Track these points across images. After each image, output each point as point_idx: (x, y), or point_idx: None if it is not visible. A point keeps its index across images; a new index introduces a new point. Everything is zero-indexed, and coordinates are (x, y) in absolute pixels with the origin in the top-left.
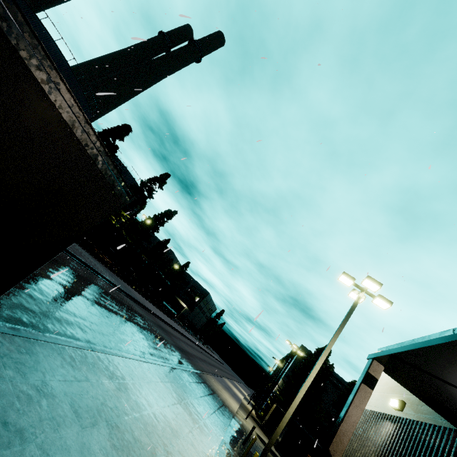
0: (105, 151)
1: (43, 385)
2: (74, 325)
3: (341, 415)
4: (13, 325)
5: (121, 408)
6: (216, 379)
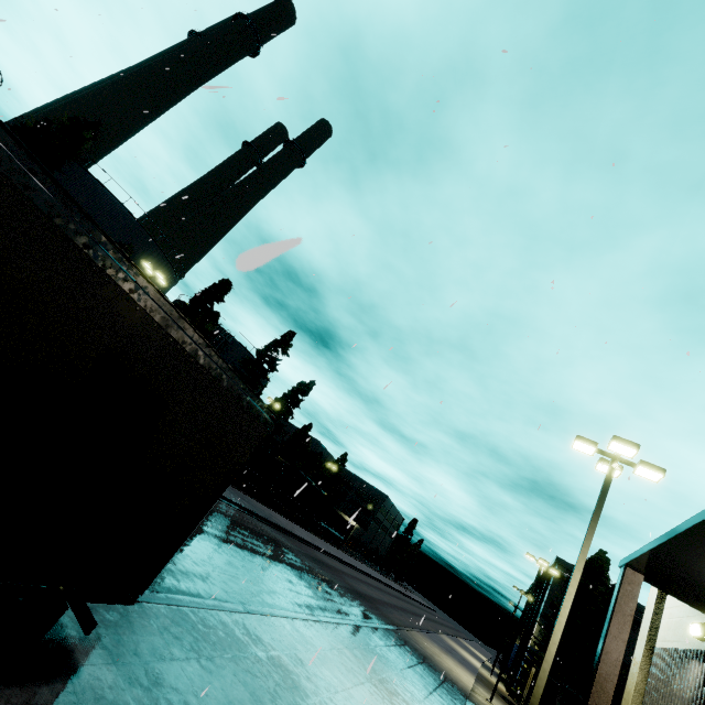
0: (247, 387)
1: (210, 663)
2: (217, 580)
3: (597, 654)
4: (158, 592)
5: (303, 689)
6: (427, 637)
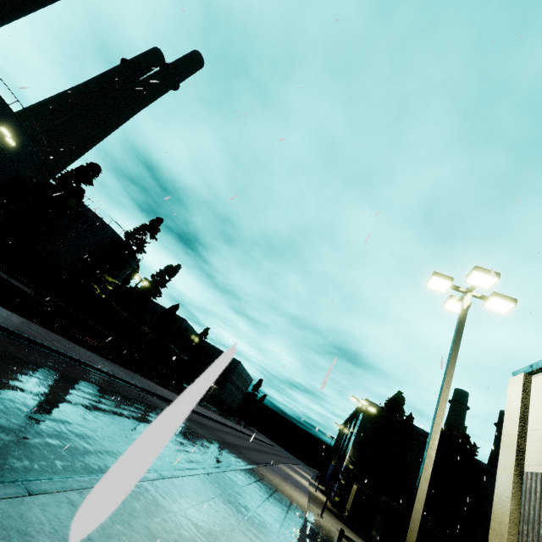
0: None
1: None
2: None
3: None
4: None
5: None
6: (270, 470)
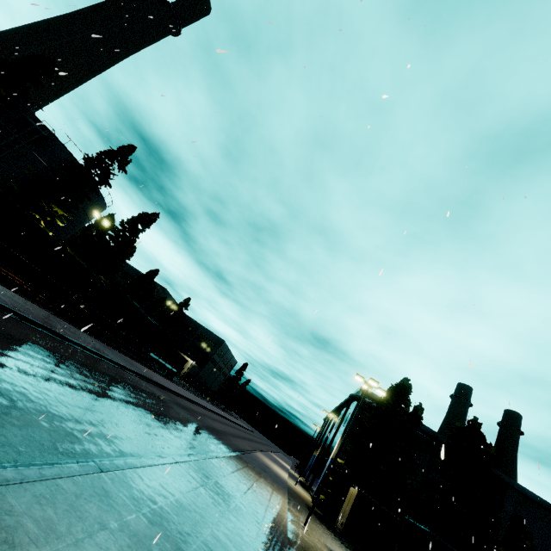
0: None
1: None
2: None
3: None
4: None
5: None
6: (243, 460)
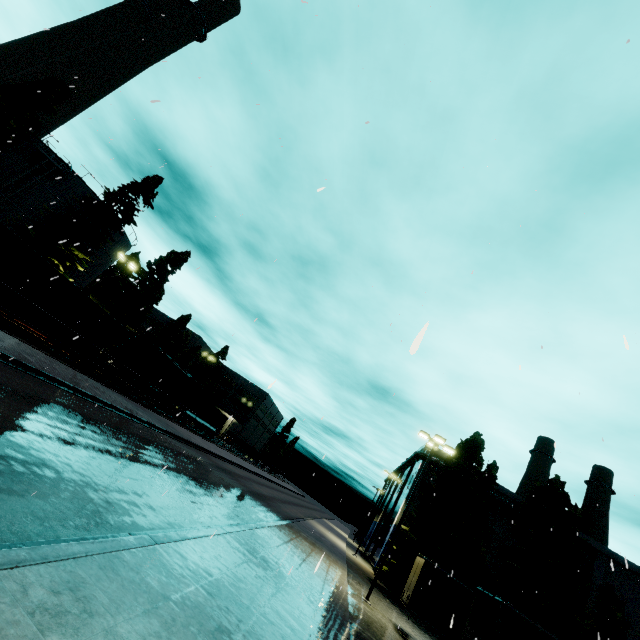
0: None
1: None
2: None
3: None
4: None
5: None
6: (295, 529)
